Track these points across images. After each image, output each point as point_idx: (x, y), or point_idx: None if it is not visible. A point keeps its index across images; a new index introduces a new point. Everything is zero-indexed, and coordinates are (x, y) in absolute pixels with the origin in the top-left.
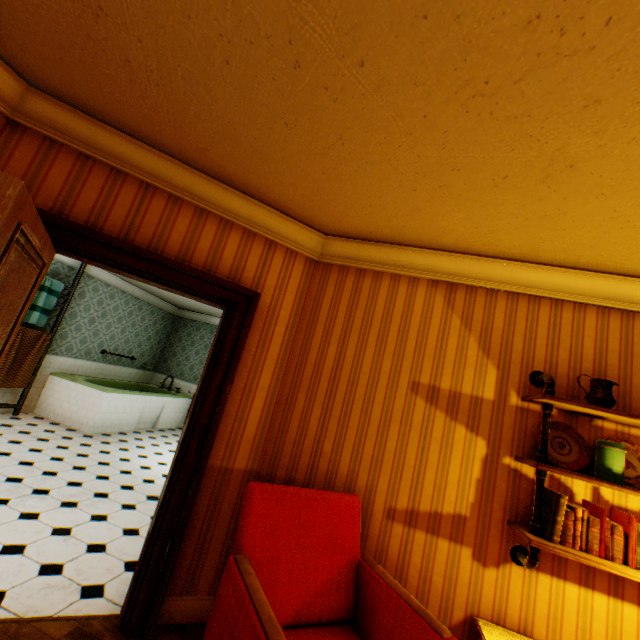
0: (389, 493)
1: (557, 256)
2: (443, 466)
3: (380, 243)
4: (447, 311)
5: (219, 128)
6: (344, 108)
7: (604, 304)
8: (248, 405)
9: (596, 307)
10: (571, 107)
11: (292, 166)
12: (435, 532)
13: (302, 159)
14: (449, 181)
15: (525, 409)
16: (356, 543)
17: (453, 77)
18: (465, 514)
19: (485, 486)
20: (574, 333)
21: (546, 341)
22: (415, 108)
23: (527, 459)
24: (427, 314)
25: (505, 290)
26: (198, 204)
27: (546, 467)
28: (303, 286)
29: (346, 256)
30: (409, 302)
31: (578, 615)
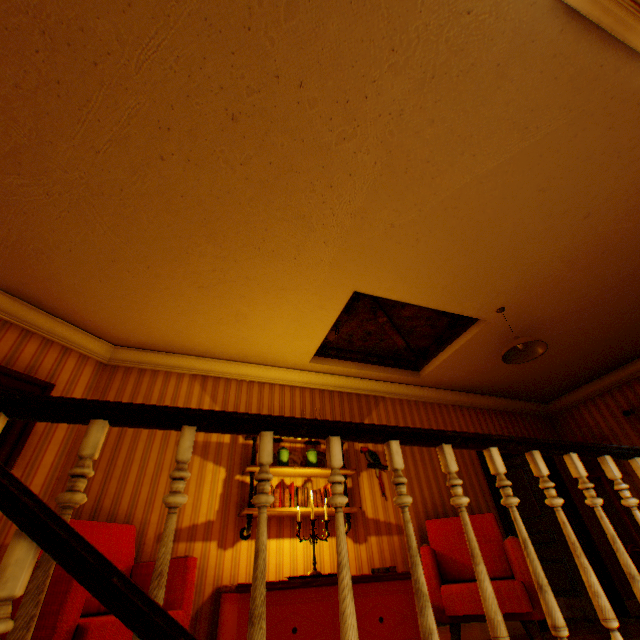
0: (160, 522)
1: (258, 358)
2: (200, 491)
3: (158, 351)
4: (203, 392)
5: (48, 274)
6: (139, 280)
7: (282, 383)
8: (29, 481)
9: (280, 385)
10: (237, 296)
11: (99, 301)
12: (194, 538)
13: (108, 298)
14: (196, 318)
15: (248, 444)
16: (132, 555)
17: (190, 279)
18: (214, 519)
19: (226, 496)
20: (271, 399)
21: (257, 404)
22: (175, 286)
23: (245, 467)
24: (190, 395)
25: (236, 378)
26: (5, 317)
27: (252, 465)
28: (93, 382)
29: (132, 360)
30: (178, 389)
31: (277, 556)
